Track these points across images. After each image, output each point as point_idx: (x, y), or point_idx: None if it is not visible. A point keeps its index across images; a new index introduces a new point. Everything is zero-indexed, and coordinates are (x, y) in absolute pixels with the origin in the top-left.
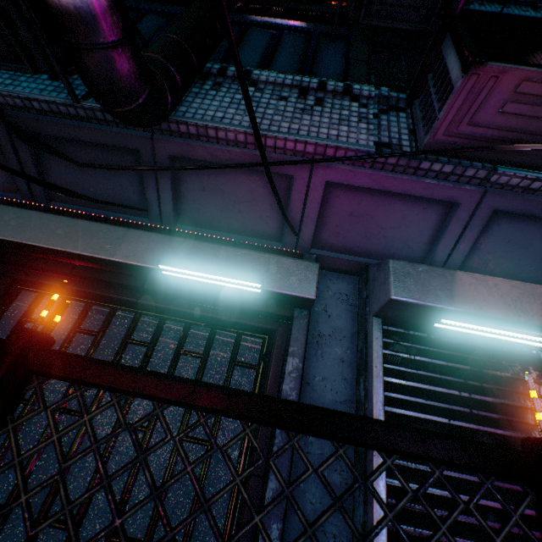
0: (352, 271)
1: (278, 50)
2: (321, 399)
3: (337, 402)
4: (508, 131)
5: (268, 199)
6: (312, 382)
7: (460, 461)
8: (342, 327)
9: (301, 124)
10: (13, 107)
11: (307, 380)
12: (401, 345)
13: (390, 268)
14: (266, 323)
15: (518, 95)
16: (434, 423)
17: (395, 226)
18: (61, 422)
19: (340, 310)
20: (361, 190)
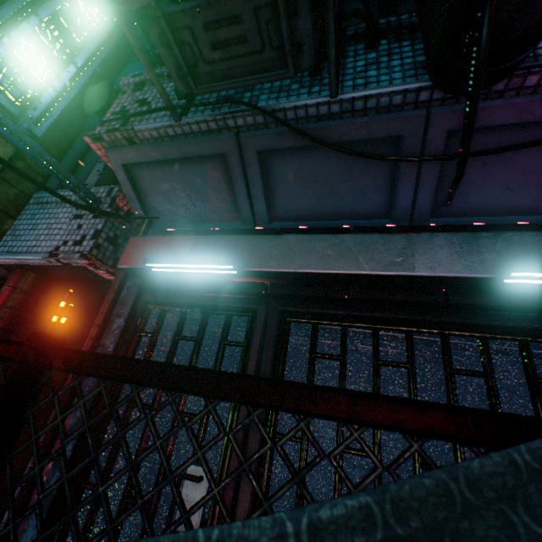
0: None
1: None
2: None
3: None
4: None
5: None
6: None
7: None
8: None
9: None
10: (249, 127)
11: None
12: None
13: None
14: None
15: None
16: None
17: None
18: (364, 464)
19: None
20: None
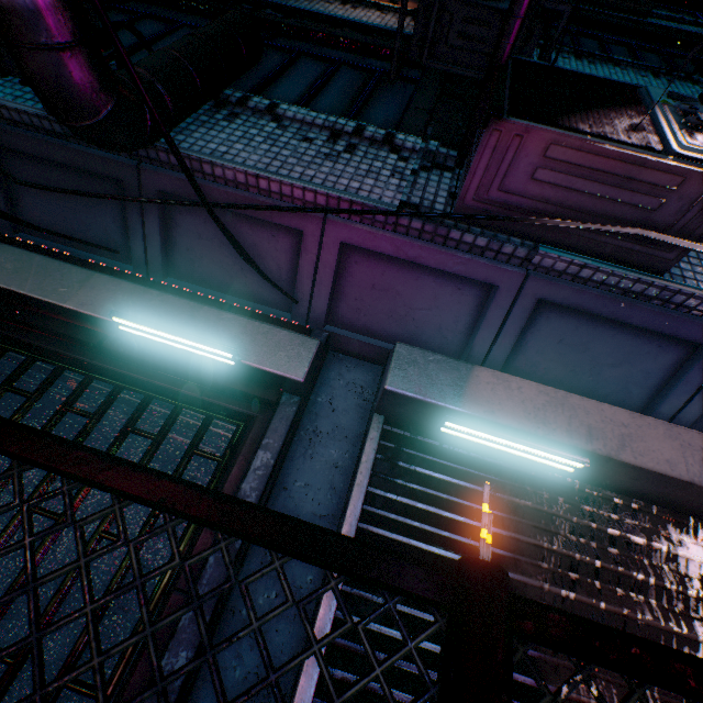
0: (375, 359)
1: (327, 86)
2: (297, 509)
3: (316, 516)
4: (546, 203)
5: (276, 257)
6: (290, 487)
7: (361, 572)
8: (347, 425)
9: (319, 171)
10: None
11: (286, 484)
12: (404, 451)
13: (395, 352)
14: (245, 407)
15: (549, 160)
16: (420, 550)
17: (425, 307)
18: None
19: (350, 404)
20: (384, 258)
